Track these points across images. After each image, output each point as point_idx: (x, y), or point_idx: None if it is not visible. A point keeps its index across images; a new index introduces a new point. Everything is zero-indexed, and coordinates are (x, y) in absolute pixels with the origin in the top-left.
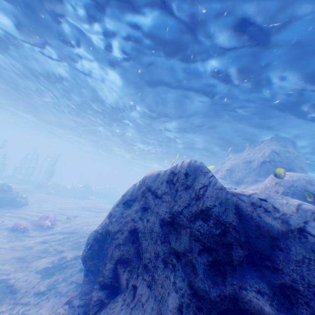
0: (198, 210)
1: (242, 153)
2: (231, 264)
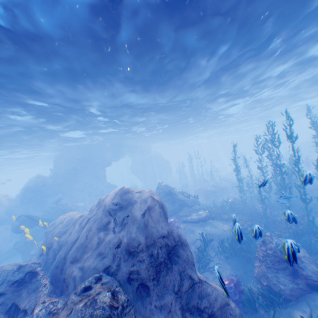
0: None
1: None
2: None
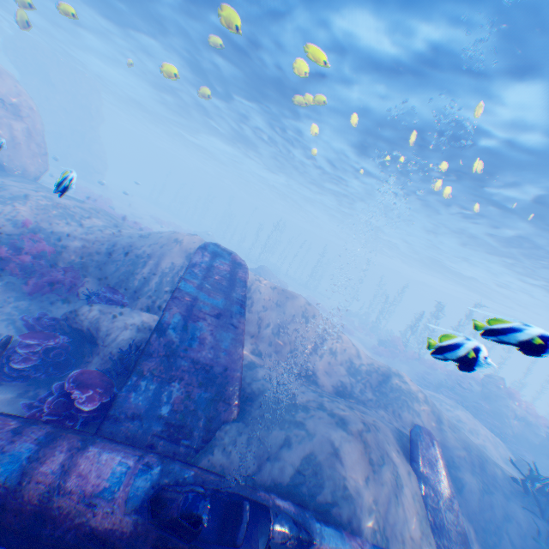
0: None
1: None
2: None
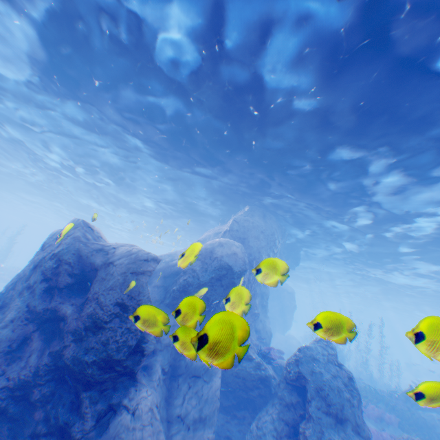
0: (53, 253)
1: (226, 224)
2: (59, 287)
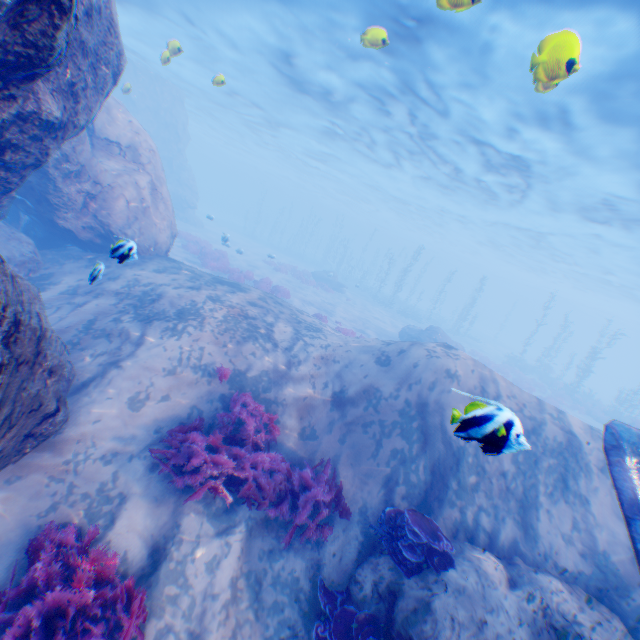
0: None
1: None
2: None
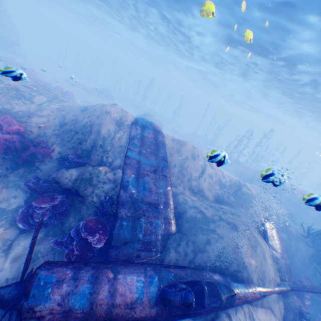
0: None
1: None
2: None
